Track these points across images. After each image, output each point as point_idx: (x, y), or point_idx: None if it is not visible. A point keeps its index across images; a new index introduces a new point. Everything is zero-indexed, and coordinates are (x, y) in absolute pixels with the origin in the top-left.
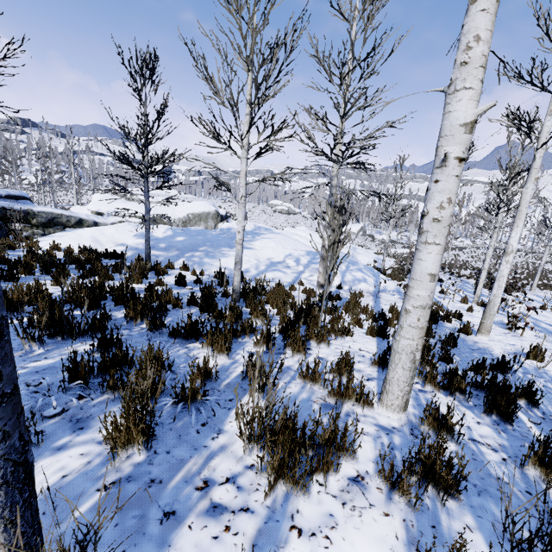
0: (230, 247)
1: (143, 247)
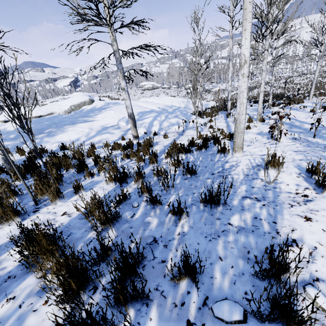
0: (73, 124)
1: None
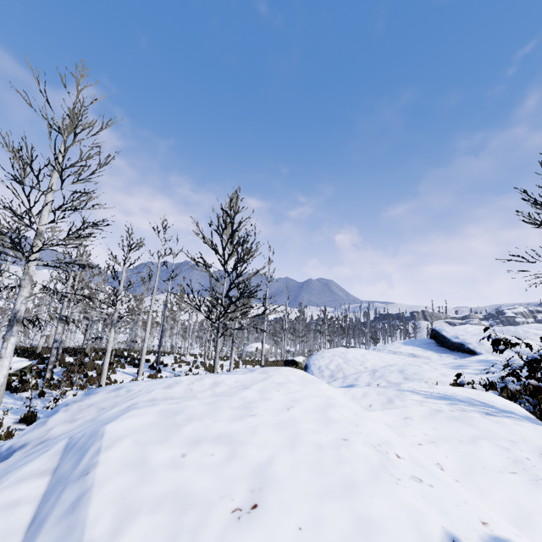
0: None
1: None
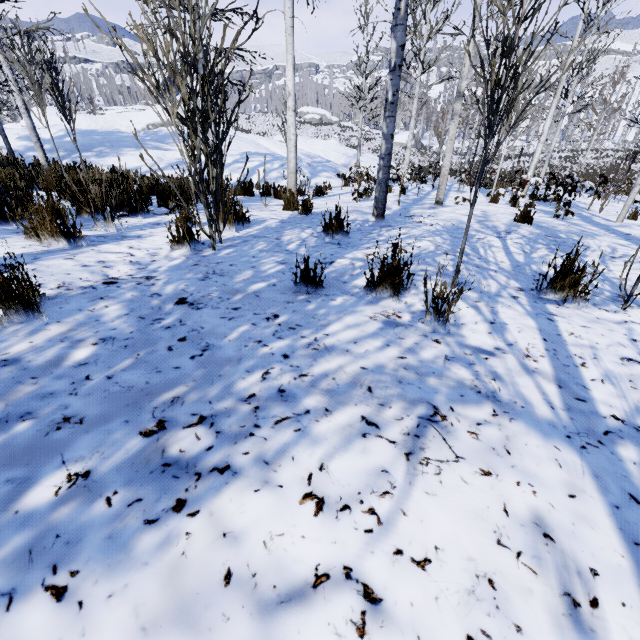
0: (137, 148)
1: (24, 150)
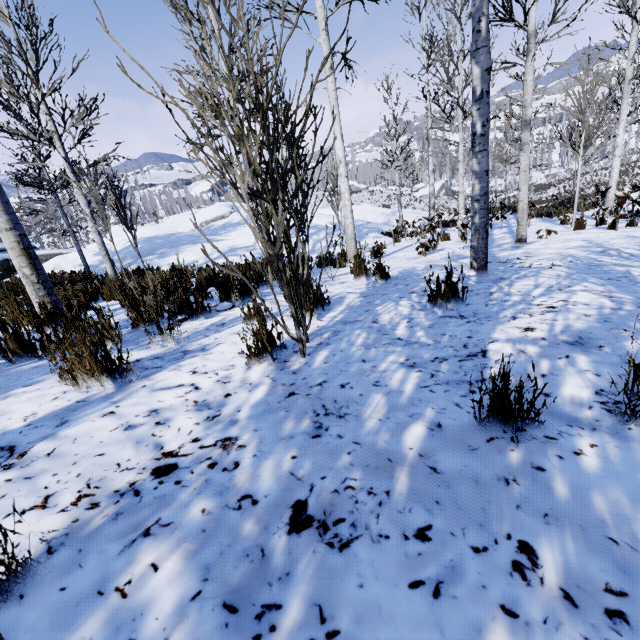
0: (193, 244)
1: (98, 263)
